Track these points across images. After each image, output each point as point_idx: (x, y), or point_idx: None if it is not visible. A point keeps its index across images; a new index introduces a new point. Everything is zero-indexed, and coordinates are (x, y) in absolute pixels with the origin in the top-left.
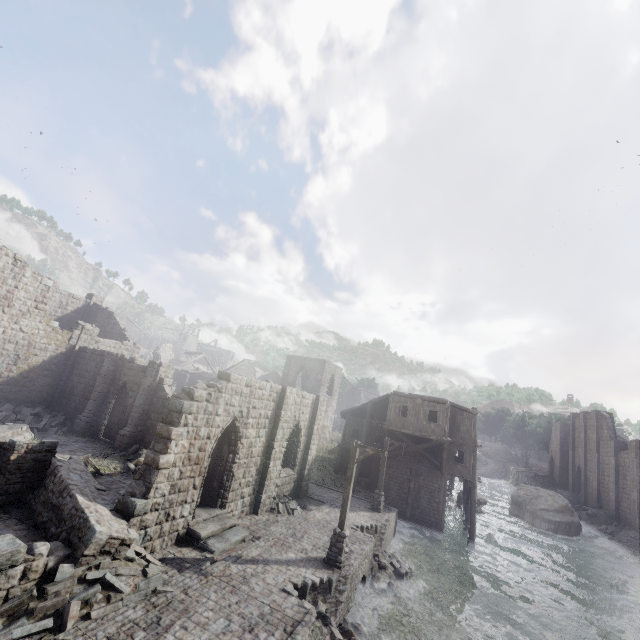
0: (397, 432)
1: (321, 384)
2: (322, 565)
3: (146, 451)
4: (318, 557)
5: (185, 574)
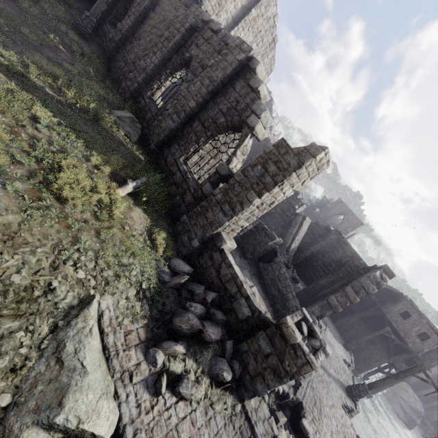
0: (387, 319)
1: (346, 235)
2: (346, 392)
3: (333, 296)
4: (342, 382)
5: None
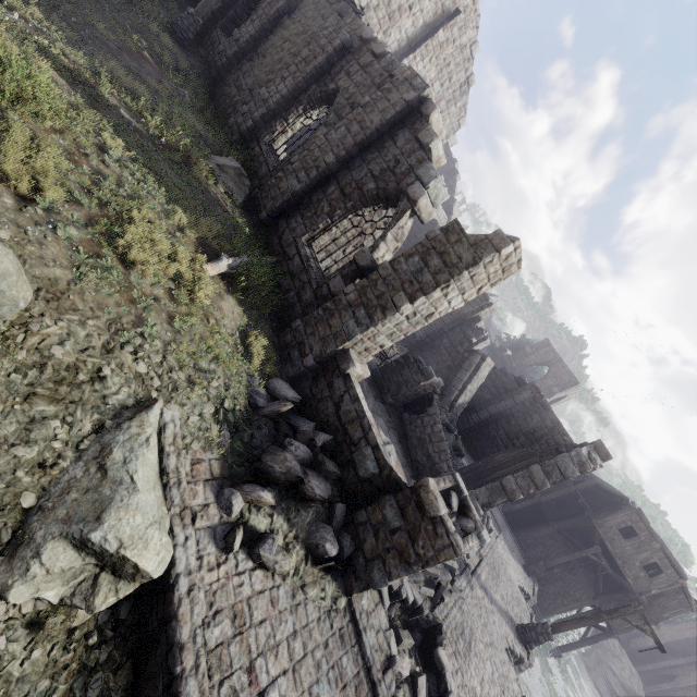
0: (598, 535)
1: (550, 397)
2: (516, 632)
3: (510, 476)
4: (512, 617)
5: (464, 579)
